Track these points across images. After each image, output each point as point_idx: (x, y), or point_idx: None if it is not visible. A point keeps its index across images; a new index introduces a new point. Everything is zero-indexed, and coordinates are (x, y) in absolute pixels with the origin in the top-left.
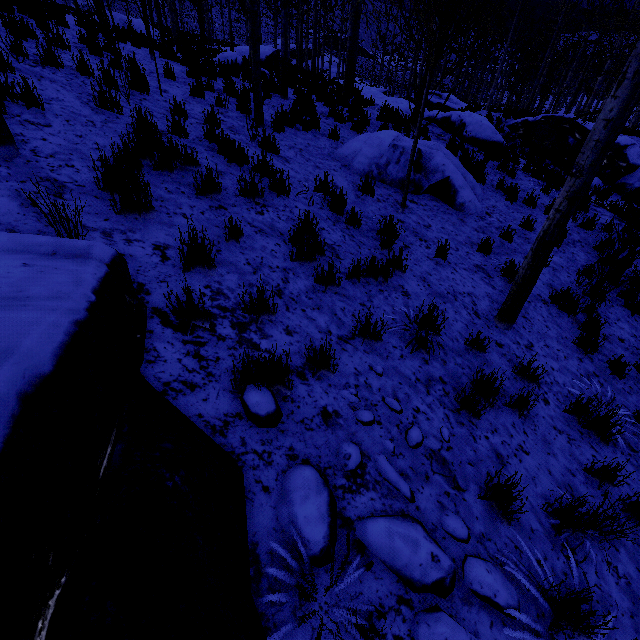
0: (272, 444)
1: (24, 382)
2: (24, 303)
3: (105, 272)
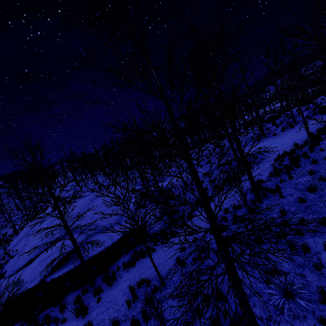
0: None
1: None
2: None
3: None
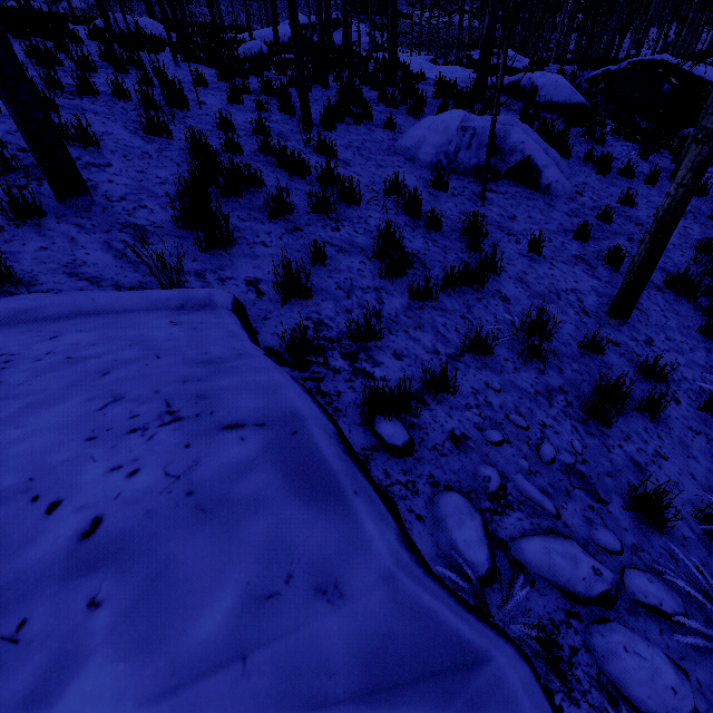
0: (413, 473)
1: (335, 441)
2: (229, 365)
3: (238, 320)
